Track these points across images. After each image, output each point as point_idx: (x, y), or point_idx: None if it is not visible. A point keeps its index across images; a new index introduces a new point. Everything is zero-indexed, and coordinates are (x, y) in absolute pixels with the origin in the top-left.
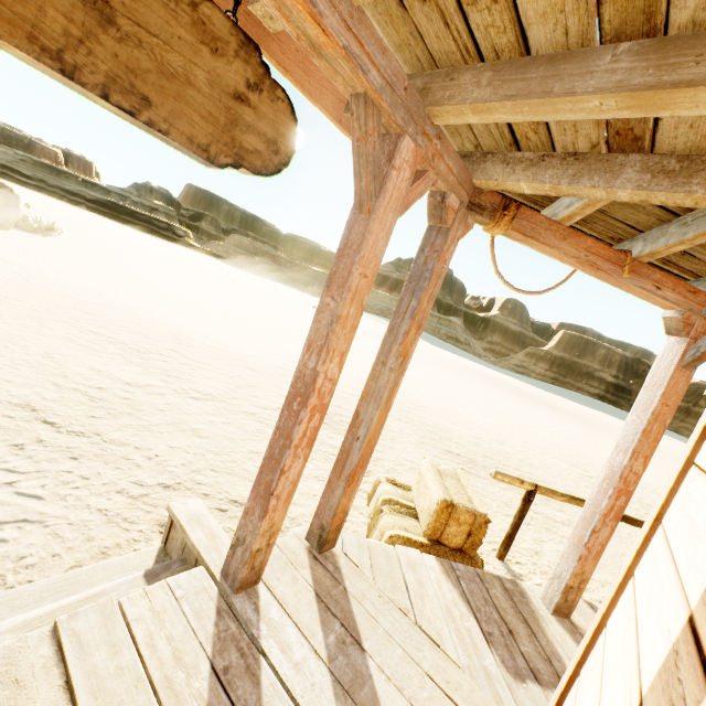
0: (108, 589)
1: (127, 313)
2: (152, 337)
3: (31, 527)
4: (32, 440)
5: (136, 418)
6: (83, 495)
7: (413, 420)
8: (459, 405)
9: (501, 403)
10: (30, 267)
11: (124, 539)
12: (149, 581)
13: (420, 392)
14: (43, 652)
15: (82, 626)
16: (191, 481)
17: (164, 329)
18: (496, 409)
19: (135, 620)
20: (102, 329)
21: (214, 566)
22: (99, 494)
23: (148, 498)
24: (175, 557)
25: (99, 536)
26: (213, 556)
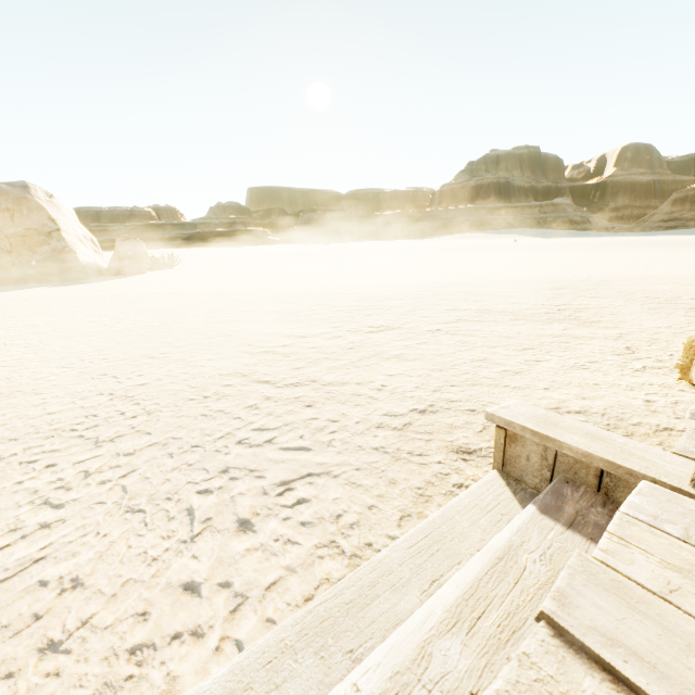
0: (513, 541)
1: (261, 293)
2: (294, 301)
3: (321, 481)
4: (260, 399)
5: (334, 360)
6: (346, 438)
7: (610, 294)
8: (642, 270)
9: (686, 256)
10: (173, 287)
11: (429, 476)
12: (557, 520)
13: (583, 271)
14: (591, 689)
15: (598, 618)
16: (441, 401)
17: (298, 294)
18: (691, 262)
19: (668, 593)
20: (251, 307)
21: (662, 477)
22: (361, 434)
23: (413, 426)
24: (535, 482)
25: (399, 477)
26: (638, 464)
